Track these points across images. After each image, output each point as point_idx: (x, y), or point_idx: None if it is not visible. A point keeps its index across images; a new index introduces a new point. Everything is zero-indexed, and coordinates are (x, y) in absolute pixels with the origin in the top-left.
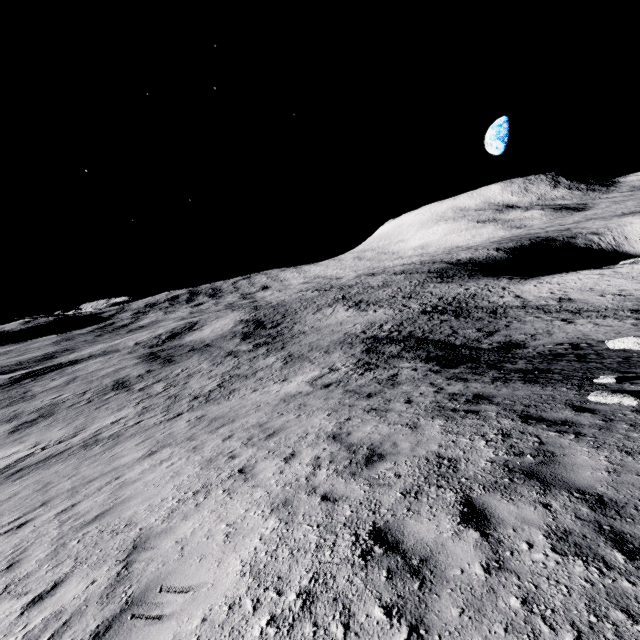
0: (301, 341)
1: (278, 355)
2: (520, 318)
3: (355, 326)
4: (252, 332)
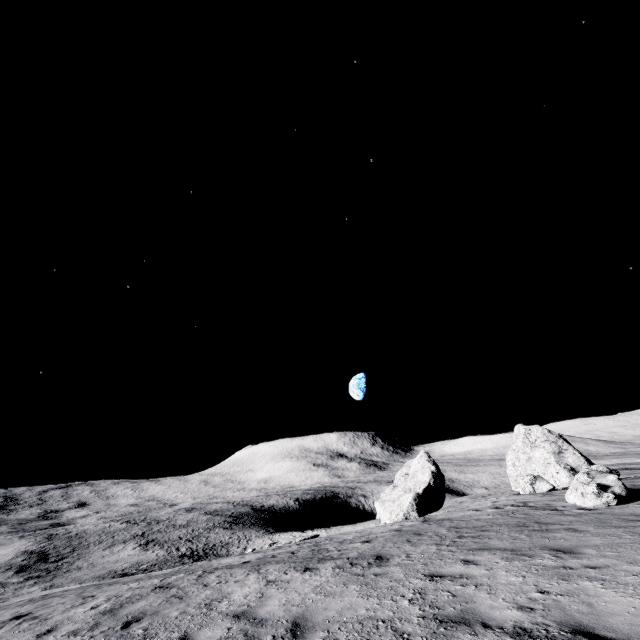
0: (70, 575)
1: (43, 585)
2: None
3: (124, 564)
4: (31, 565)
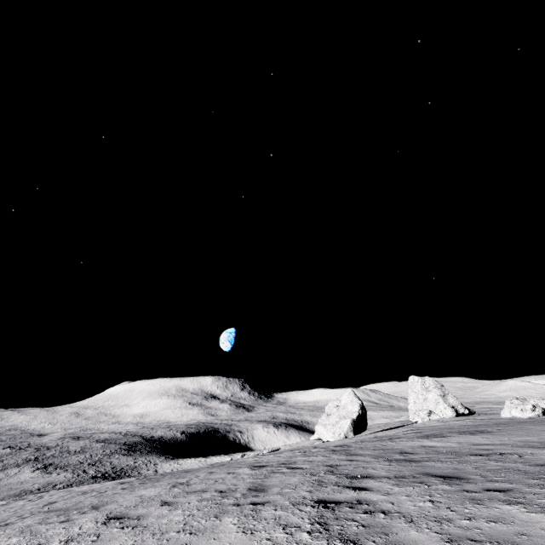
0: None
1: None
2: None
3: (34, 485)
4: None
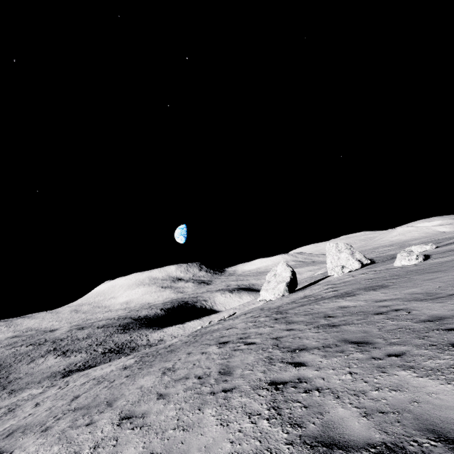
0: (19, 382)
1: (3, 392)
2: (140, 350)
3: (60, 367)
4: None
